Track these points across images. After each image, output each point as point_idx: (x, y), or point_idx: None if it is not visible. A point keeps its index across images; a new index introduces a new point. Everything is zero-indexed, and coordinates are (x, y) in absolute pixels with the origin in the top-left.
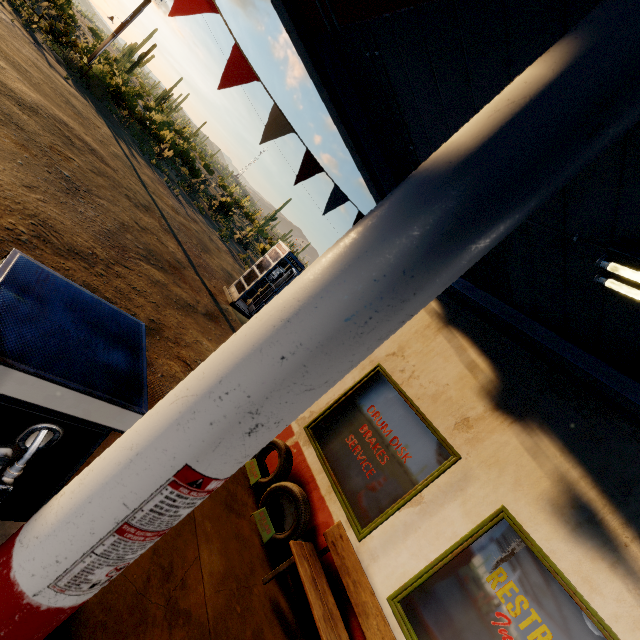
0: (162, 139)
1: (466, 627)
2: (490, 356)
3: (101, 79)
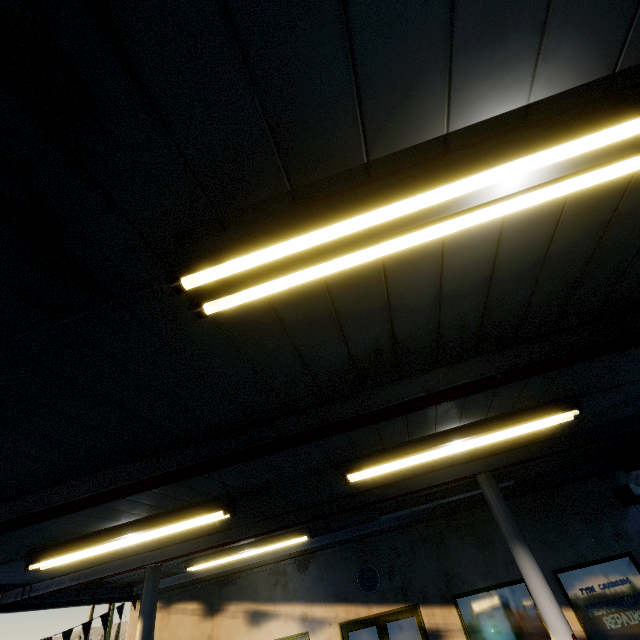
0: None
1: None
2: (196, 599)
3: None
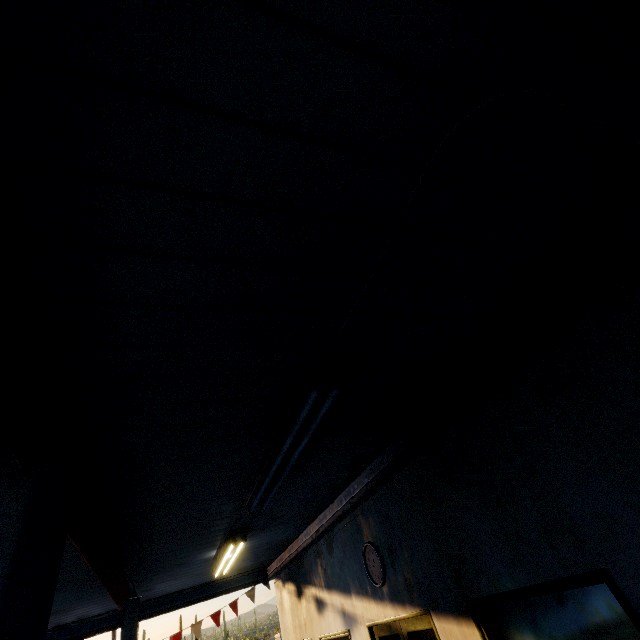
0: None
1: None
2: (292, 580)
3: None
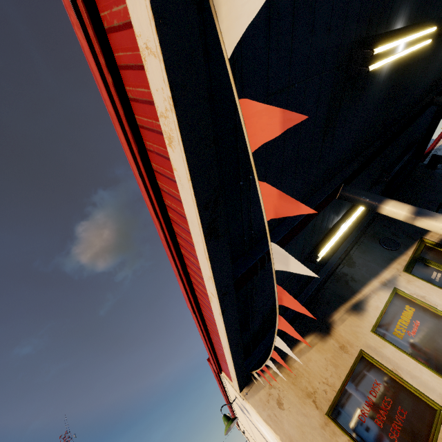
0: None
1: (424, 346)
2: (302, 336)
3: None
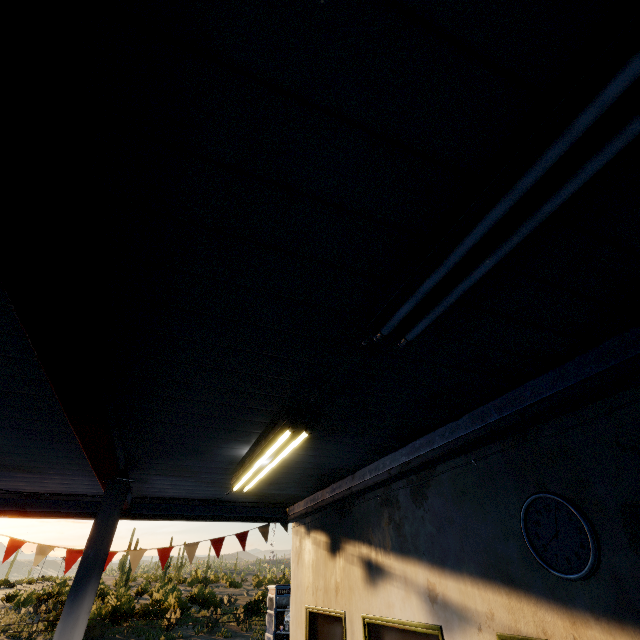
0: (168, 608)
1: None
2: (325, 529)
3: (97, 617)
